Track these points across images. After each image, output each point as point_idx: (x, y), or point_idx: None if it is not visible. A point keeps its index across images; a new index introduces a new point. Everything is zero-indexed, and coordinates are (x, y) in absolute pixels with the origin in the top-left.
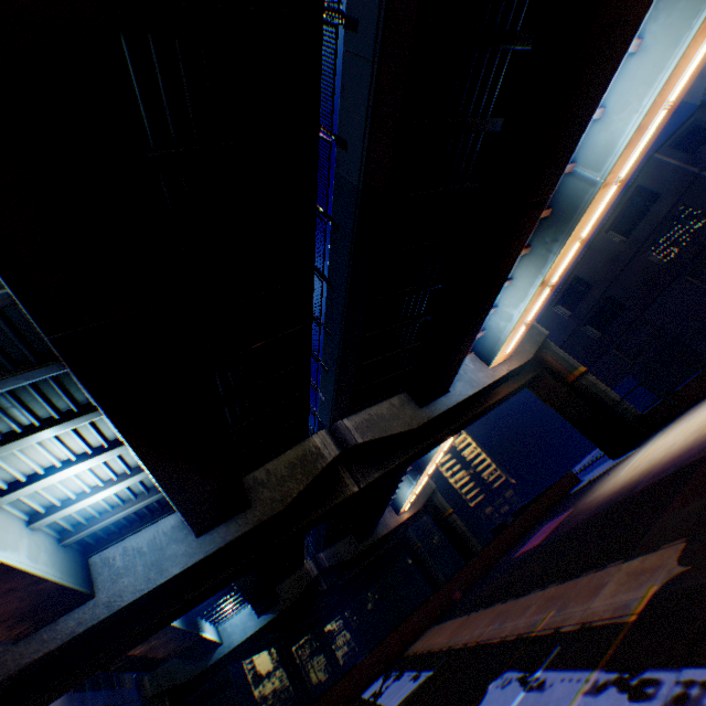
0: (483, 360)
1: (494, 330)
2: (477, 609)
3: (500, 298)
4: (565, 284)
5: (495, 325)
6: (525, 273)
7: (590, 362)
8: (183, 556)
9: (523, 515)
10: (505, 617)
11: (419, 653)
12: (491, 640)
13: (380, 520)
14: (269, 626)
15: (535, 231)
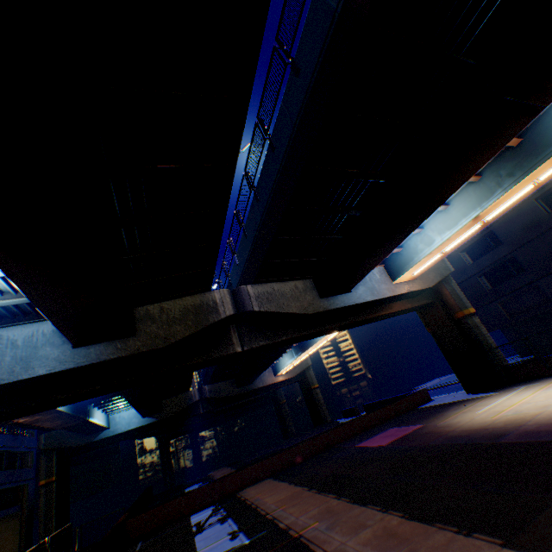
0: (390, 274)
1: (411, 250)
2: (310, 488)
3: (428, 221)
4: (479, 235)
5: (414, 246)
6: (464, 202)
7: (473, 307)
8: (54, 361)
9: (375, 412)
10: (335, 522)
11: (248, 504)
12: (313, 547)
13: (259, 375)
14: (150, 426)
15: (493, 160)
